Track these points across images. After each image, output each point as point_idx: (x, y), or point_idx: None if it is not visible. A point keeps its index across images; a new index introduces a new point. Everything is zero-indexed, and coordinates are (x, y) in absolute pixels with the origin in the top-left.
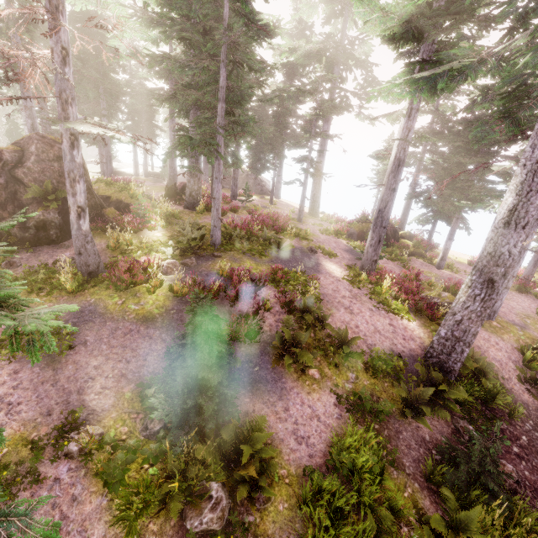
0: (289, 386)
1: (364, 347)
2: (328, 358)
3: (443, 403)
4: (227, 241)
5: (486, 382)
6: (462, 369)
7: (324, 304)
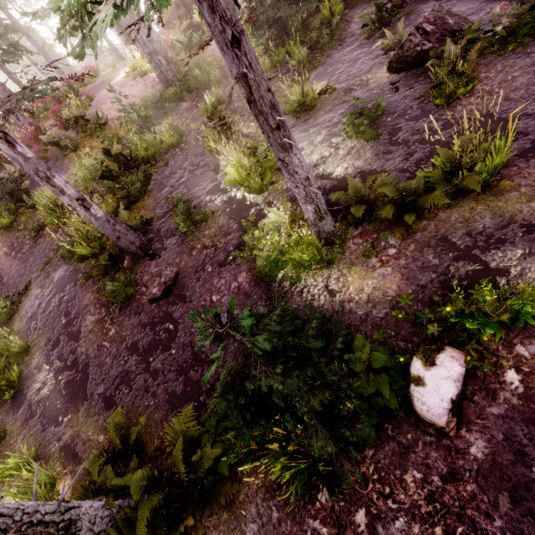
0: (71, 166)
1: (123, 114)
2: (93, 137)
3: (175, 109)
4: (35, 119)
5: (194, 71)
6: (179, 76)
7: (96, 107)
